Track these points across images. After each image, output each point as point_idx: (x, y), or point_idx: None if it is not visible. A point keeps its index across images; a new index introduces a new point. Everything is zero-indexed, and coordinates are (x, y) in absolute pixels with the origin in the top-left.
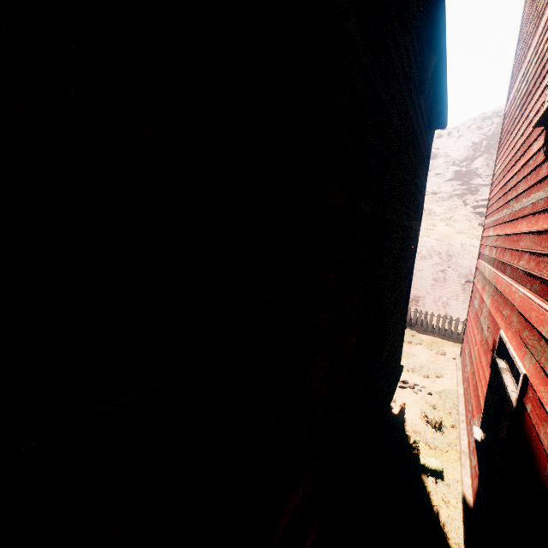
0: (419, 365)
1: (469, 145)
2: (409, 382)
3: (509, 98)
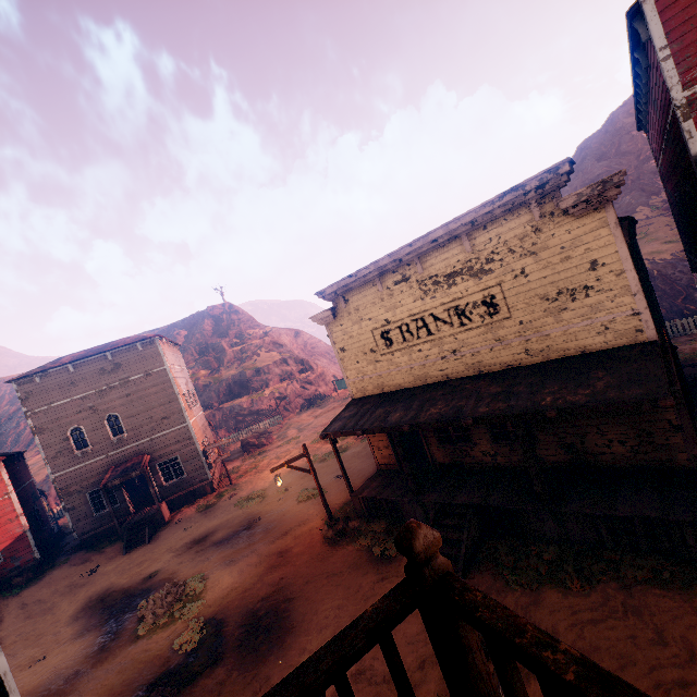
0: (687, 355)
1: (625, 145)
2: (686, 365)
3: (664, 188)
